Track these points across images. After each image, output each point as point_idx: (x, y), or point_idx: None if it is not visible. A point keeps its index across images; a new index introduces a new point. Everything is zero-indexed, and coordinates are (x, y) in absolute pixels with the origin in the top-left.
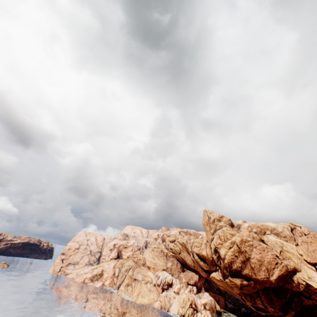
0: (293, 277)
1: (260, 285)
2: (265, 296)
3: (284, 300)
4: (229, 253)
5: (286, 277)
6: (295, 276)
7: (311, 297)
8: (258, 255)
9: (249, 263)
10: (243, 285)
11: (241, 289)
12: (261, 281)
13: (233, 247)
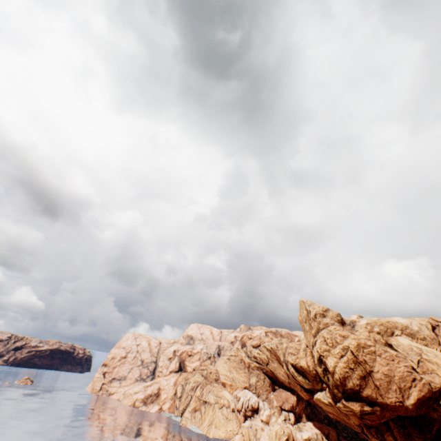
0: (440, 400)
1: (390, 412)
2: (399, 429)
3: (428, 437)
4: (341, 364)
5: (430, 400)
6: None
7: None
8: (384, 368)
9: (371, 380)
10: (365, 413)
11: (362, 418)
12: (391, 407)
13: (346, 355)
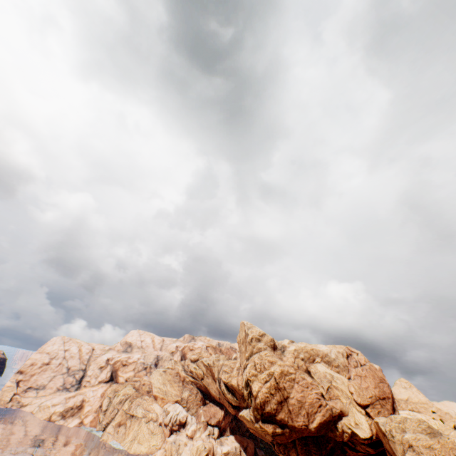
0: (338, 423)
1: (297, 434)
2: (303, 447)
3: (324, 453)
4: (264, 389)
5: (330, 423)
6: (340, 422)
7: (356, 448)
8: (299, 394)
9: (287, 405)
10: (276, 434)
11: (274, 438)
12: (298, 429)
13: (270, 381)
